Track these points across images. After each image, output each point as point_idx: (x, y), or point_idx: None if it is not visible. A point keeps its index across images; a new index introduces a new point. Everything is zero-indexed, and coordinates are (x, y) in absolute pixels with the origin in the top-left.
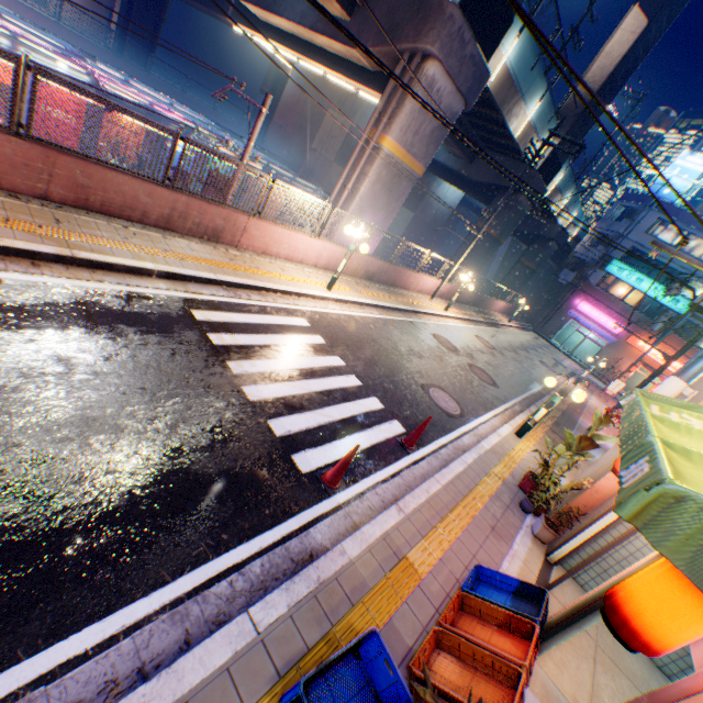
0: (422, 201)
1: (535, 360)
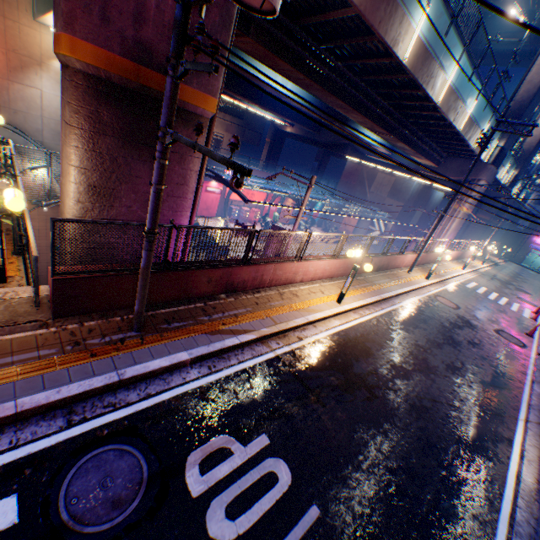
0: (427, 202)
1: (528, 280)
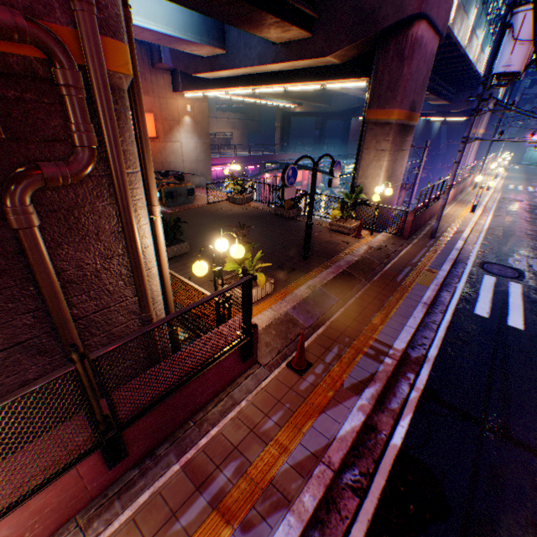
0: (429, 136)
1: (536, 173)
